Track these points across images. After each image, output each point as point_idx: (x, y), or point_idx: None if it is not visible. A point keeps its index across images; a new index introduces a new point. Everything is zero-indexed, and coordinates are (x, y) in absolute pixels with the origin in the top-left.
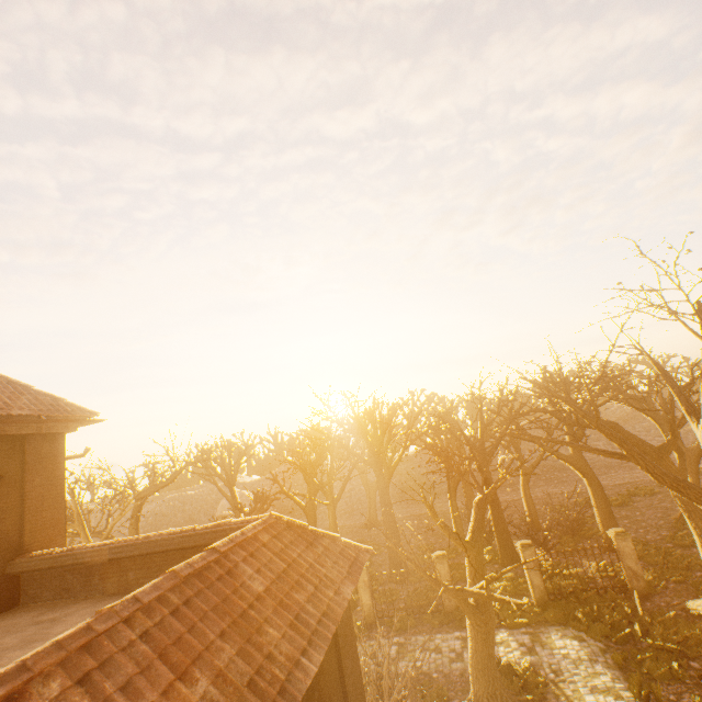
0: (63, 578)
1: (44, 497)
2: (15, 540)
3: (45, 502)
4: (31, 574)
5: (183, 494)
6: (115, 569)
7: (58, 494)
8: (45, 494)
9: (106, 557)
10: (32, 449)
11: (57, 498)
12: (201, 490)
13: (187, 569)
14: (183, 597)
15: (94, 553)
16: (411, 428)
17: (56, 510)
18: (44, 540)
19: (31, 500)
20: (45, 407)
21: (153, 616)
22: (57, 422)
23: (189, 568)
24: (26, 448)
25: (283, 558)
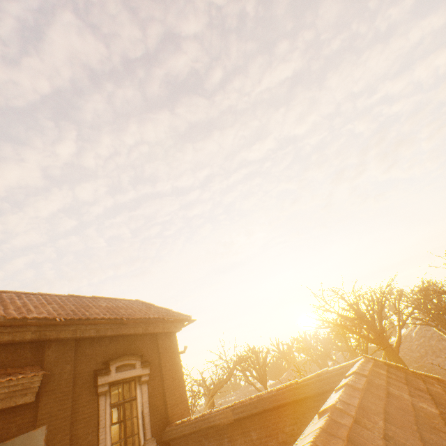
0: (200, 443)
1: (172, 378)
2: (163, 412)
3: (174, 383)
4: (176, 441)
5: (226, 400)
6: (239, 431)
7: (179, 376)
8: (173, 376)
9: (231, 418)
10: (161, 343)
11: (179, 379)
12: (237, 396)
13: (356, 384)
14: (378, 408)
15: (221, 415)
16: (399, 308)
17: (180, 389)
18: (178, 413)
19: (166, 381)
20: (164, 313)
21: (373, 421)
22: (171, 323)
23: (356, 384)
24: (158, 342)
25: (418, 389)
